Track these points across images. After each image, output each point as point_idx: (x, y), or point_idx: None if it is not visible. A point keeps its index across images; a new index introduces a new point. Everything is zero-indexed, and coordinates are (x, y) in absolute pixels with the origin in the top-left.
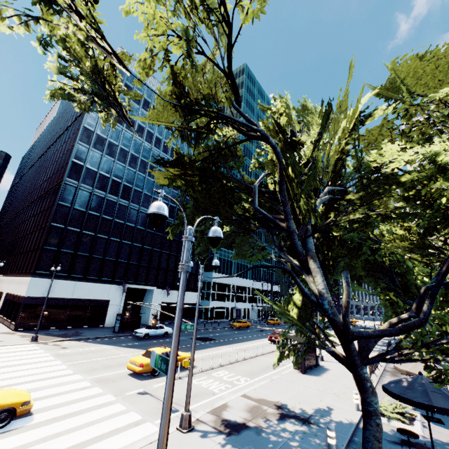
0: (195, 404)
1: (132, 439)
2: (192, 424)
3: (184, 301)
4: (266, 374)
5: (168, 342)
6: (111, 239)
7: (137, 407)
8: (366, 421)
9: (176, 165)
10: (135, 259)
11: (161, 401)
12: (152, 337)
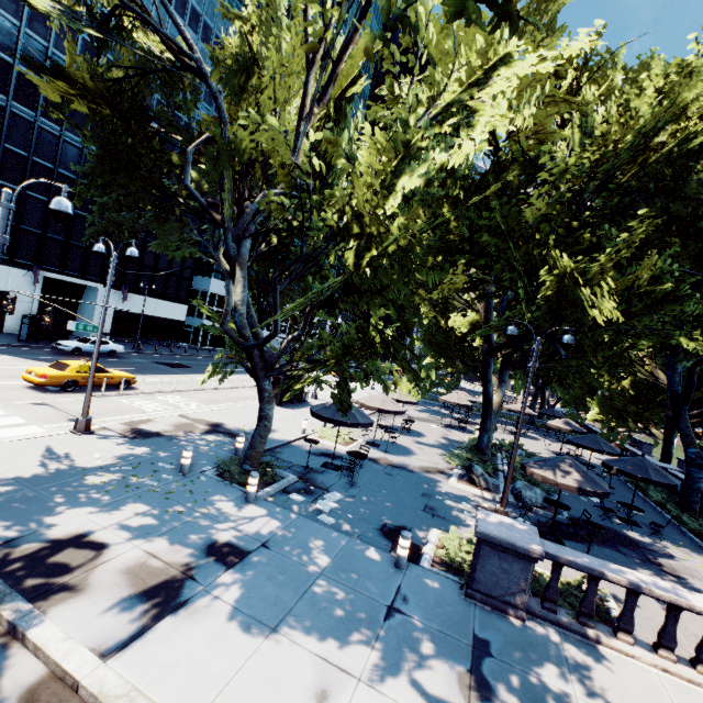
0: (111, 418)
1: (4, 435)
2: (94, 431)
3: (157, 314)
4: (231, 404)
5: (113, 363)
6: (1, 184)
7: (25, 414)
8: (257, 424)
9: (61, 77)
10: (59, 230)
11: (64, 412)
12: (89, 354)
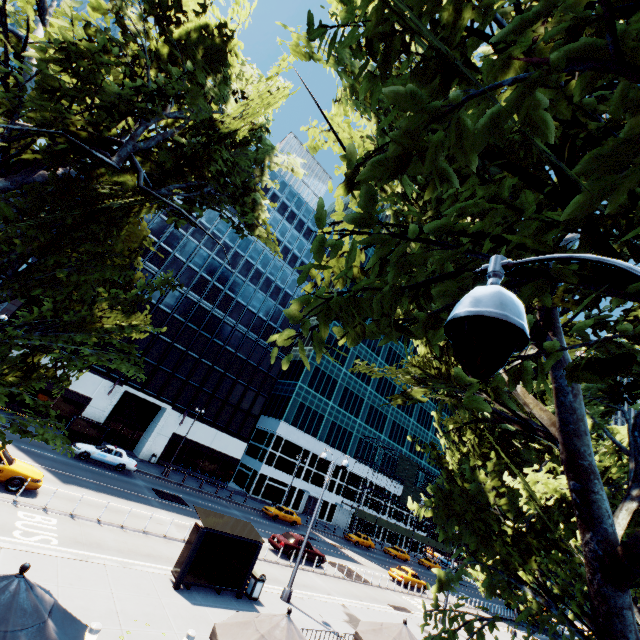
0: None
1: None
2: None
3: (213, 445)
4: (110, 557)
5: (99, 474)
6: None
7: None
8: None
9: None
10: (155, 356)
11: None
12: (99, 463)
